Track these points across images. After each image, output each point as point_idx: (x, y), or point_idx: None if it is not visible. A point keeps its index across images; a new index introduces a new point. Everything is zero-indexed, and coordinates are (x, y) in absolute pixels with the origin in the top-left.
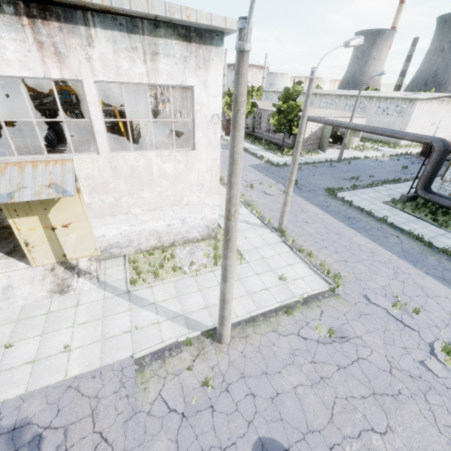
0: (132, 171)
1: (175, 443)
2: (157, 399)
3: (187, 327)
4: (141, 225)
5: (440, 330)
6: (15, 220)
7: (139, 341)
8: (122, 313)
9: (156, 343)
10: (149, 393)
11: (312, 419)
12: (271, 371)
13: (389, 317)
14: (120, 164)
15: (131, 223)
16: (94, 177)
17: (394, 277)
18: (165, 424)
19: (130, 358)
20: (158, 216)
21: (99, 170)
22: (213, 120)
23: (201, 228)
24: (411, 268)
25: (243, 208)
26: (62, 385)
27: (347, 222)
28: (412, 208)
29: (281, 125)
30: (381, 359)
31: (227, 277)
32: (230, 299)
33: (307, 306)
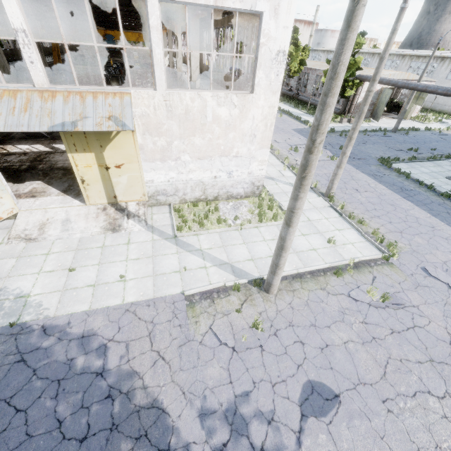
0: (186, 113)
1: (226, 371)
2: (208, 333)
3: (233, 274)
4: (189, 174)
5: None
6: (73, 155)
7: (188, 281)
8: (171, 255)
9: (204, 285)
10: (200, 326)
11: (363, 373)
12: (320, 324)
13: (450, 292)
14: (175, 103)
15: (179, 171)
16: (149, 116)
17: None
18: (217, 354)
19: (180, 294)
20: (206, 166)
21: (154, 109)
22: (278, 58)
23: (246, 184)
24: None
25: (287, 170)
26: (120, 308)
27: (403, 194)
28: None
29: None
30: (440, 330)
31: (292, 222)
32: (289, 246)
33: (358, 270)
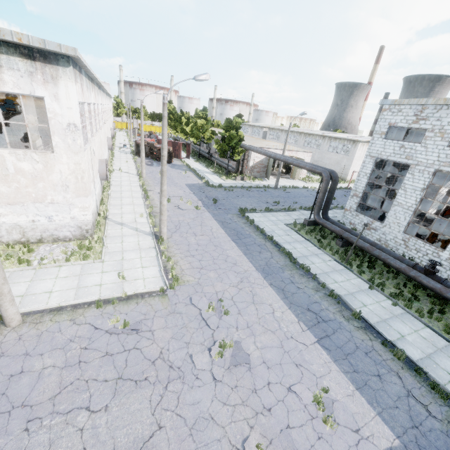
0: None
1: None
2: None
3: None
4: (1, 217)
5: (237, 331)
6: None
7: None
8: None
9: None
10: None
11: (35, 395)
12: (35, 352)
13: (198, 317)
14: None
15: None
16: None
17: (235, 285)
18: None
19: None
20: (20, 211)
21: None
22: (71, 129)
23: (72, 228)
24: (259, 279)
25: (144, 217)
26: None
27: (235, 237)
28: (308, 231)
29: (223, 151)
30: (156, 350)
31: None
32: None
33: (126, 302)
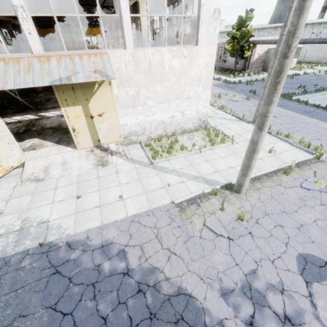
0: (149, 66)
1: (230, 256)
2: (203, 229)
3: (206, 184)
4: (153, 116)
5: None
6: (65, 109)
7: (173, 193)
8: (153, 176)
9: (187, 194)
10: (195, 225)
11: None
12: (289, 210)
13: None
14: (140, 59)
15: (145, 114)
16: (121, 71)
17: None
18: (217, 244)
19: (170, 203)
20: (165, 108)
21: (125, 65)
22: (215, 15)
23: (195, 120)
24: None
25: (218, 110)
26: (126, 220)
27: (308, 115)
28: None
29: (235, 50)
30: None
31: (264, 126)
32: (260, 149)
33: (300, 168)
